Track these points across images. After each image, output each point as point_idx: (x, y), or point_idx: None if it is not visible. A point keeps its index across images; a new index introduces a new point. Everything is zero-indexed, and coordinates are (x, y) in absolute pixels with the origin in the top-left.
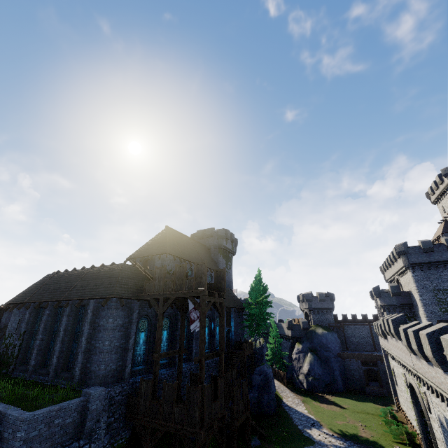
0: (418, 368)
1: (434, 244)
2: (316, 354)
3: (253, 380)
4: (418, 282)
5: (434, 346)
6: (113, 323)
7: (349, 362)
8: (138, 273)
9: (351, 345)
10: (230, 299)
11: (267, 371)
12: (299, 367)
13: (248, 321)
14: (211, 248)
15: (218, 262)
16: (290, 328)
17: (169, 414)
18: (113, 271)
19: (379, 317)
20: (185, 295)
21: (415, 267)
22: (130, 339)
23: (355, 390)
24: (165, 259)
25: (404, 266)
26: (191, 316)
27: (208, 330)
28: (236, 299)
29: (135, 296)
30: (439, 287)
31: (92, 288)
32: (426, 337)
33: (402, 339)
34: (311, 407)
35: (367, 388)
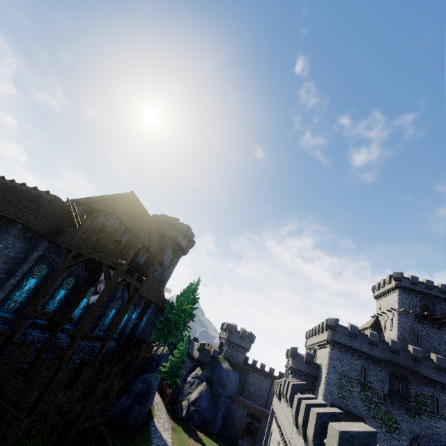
0: (293, 443)
1: (360, 332)
2: (211, 386)
3: (133, 385)
4: (331, 360)
5: (318, 429)
6: (1, 249)
7: (237, 407)
8: (68, 215)
9: (246, 392)
10: (156, 293)
11: (153, 382)
12: (189, 392)
13: (162, 324)
14: (165, 236)
15: (165, 253)
16: (200, 350)
17: (0, 382)
18: (41, 198)
19: (284, 377)
20: (101, 259)
21: (335, 345)
22: (13, 277)
23: (228, 438)
24: (110, 220)
25: (327, 339)
26: (98, 287)
27: (116, 312)
28: (162, 297)
29: (48, 235)
30: (347, 373)
31: (4, 202)
32: (316, 416)
33: (293, 407)
34: (177, 438)
35: (241, 440)
